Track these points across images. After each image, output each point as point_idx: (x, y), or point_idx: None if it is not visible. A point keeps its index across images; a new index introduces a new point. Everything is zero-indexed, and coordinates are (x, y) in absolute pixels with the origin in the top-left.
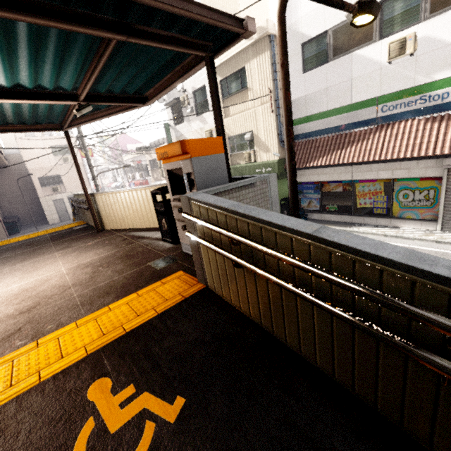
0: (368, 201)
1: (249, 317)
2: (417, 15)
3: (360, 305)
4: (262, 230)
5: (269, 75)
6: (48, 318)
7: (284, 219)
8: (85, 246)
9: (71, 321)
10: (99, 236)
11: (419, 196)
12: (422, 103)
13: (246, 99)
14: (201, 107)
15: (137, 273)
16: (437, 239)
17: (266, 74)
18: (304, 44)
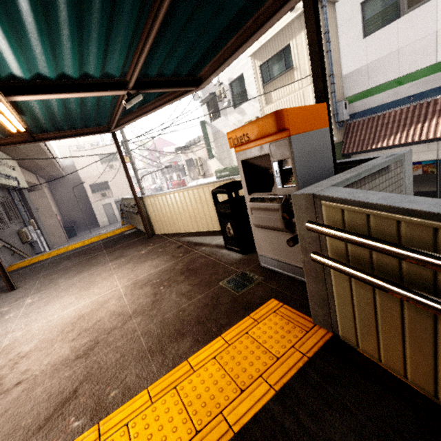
0: None
1: None
2: None
3: None
4: None
5: None
6: (109, 373)
7: None
8: (139, 256)
9: (141, 386)
10: (151, 242)
11: None
12: None
13: (291, 81)
14: (239, 98)
15: (210, 299)
16: None
17: None
18: (365, 2)
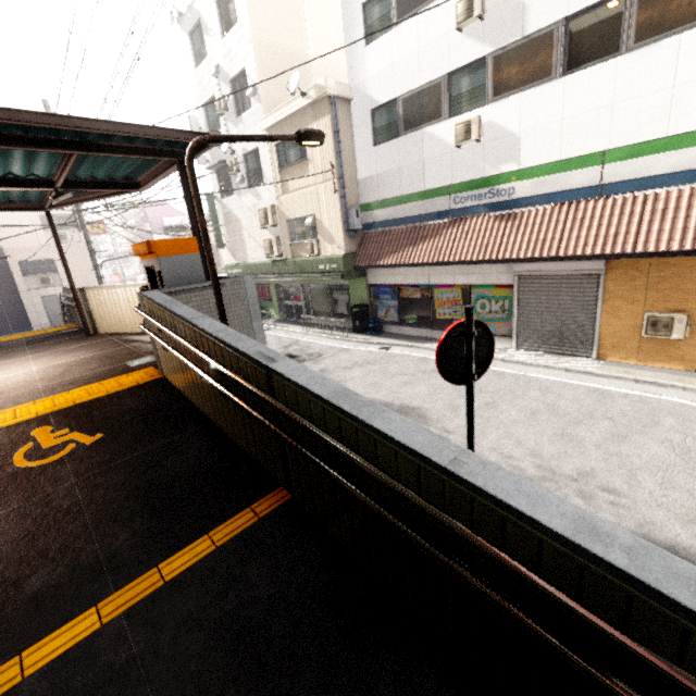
0: (447, 312)
1: (185, 396)
2: (482, 96)
3: (209, 364)
4: (173, 319)
5: (331, 146)
6: (9, 400)
7: (187, 311)
8: (66, 350)
9: (30, 401)
10: (88, 340)
11: (495, 307)
12: (491, 198)
13: (307, 173)
14: (255, 177)
15: (109, 370)
16: (504, 357)
17: (328, 144)
18: (374, 111)
